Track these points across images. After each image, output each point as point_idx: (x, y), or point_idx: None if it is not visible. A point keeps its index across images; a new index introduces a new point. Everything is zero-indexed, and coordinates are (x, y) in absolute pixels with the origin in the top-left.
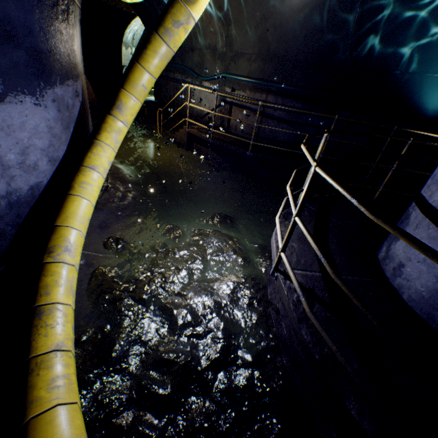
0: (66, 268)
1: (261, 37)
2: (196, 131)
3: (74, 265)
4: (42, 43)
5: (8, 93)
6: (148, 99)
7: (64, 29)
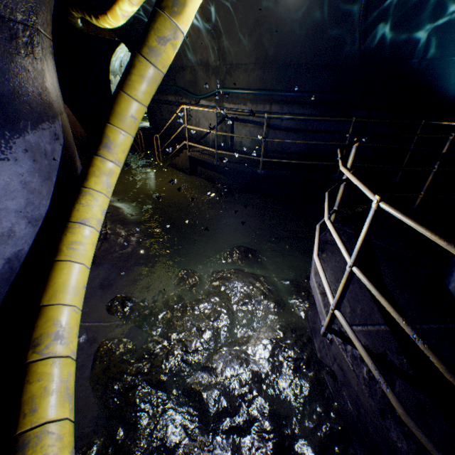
0: (57, 364)
1: (257, 45)
2: (198, 154)
3: (69, 356)
4: (1, 85)
5: None
6: (143, 126)
7: (30, 64)
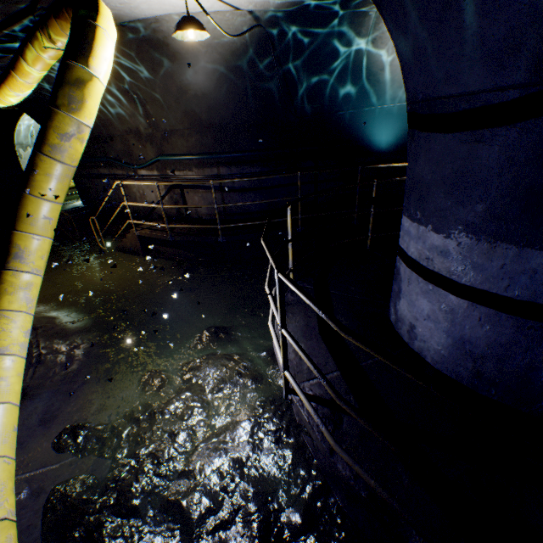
0: None
1: (187, 111)
2: (148, 232)
3: (6, 518)
4: None
5: None
6: (75, 206)
7: None
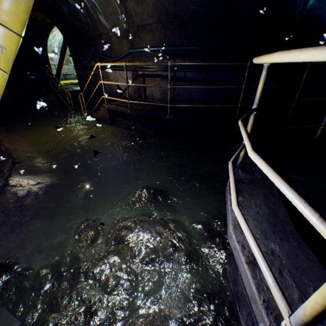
0: None
1: (158, 4)
2: (114, 106)
3: None
4: None
5: None
6: (75, 89)
7: None
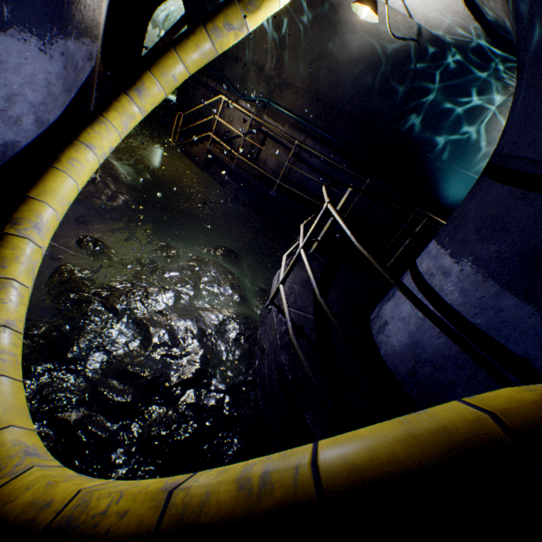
0: (31, 247)
1: (314, 75)
2: (218, 152)
3: (42, 248)
4: None
5: (13, 25)
6: (168, 97)
7: None
